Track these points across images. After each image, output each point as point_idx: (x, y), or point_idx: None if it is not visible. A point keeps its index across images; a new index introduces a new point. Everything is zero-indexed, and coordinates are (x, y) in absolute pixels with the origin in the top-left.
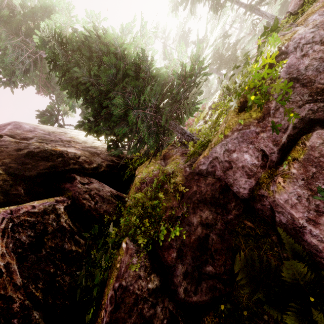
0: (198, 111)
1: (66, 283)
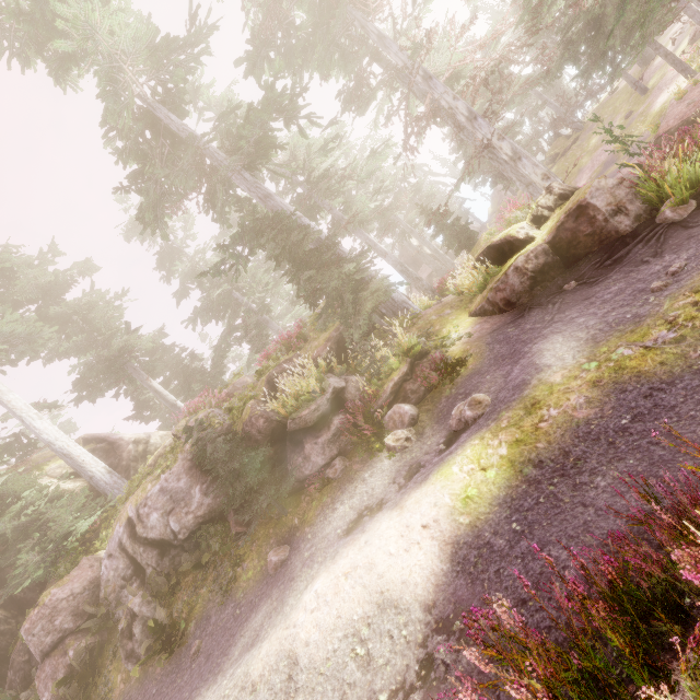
0: (199, 398)
1: (4, 645)
